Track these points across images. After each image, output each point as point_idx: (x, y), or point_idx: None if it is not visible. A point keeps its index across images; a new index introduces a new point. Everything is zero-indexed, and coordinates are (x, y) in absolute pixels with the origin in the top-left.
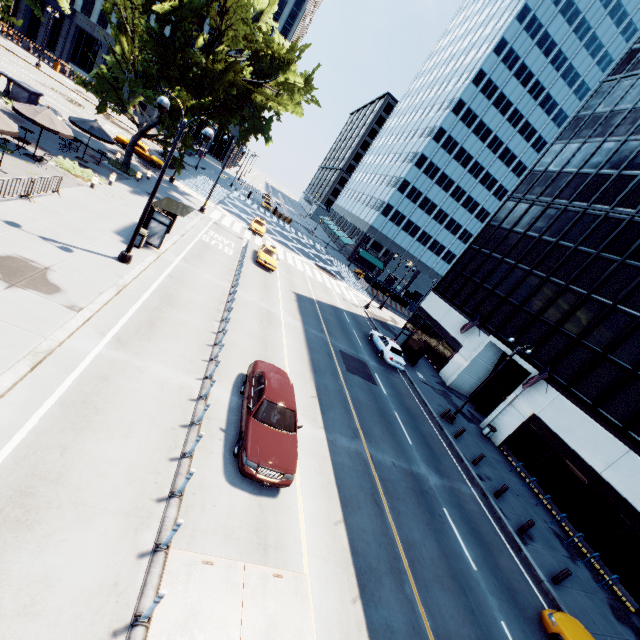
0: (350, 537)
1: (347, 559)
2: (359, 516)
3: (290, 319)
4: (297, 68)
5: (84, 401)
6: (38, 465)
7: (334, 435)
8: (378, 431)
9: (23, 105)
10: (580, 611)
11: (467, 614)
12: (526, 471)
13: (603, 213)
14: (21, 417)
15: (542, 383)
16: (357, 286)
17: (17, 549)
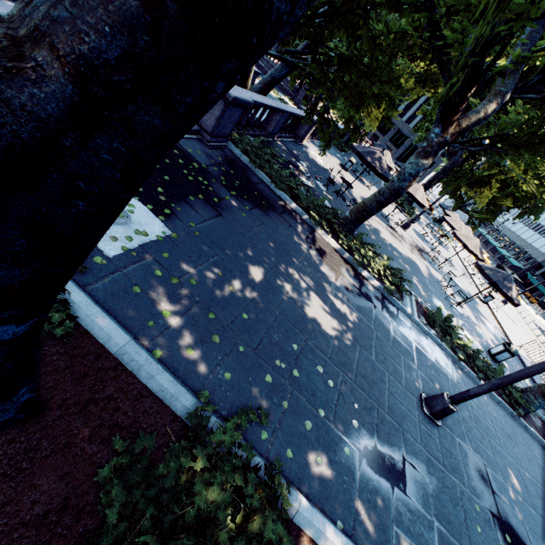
0: None
1: None
2: None
3: None
4: None
5: None
6: None
7: None
8: None
9: (449, 212)
10: None
11: None
12: None
13: None
14: None
15: None
16: (535, 310)
17: None
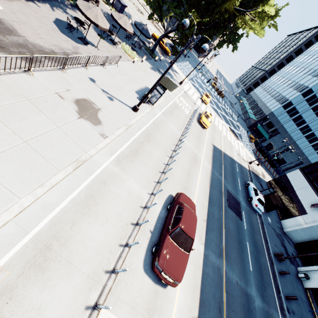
0: None
1: None
2: (207, 317)
3: (206, 162)
4: (273, 2)
5: (91, 195)
6: (59, 231)
7: (208, 251)
8: (234, 255)
9: (116, 13)
10: None
11: None
12: None
13: None
14: (61, 198)
15: None
16: (248, 146)
17: (33, 284)
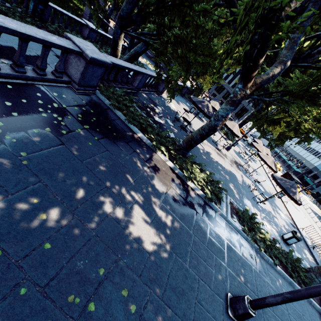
0: None
1: None
2: None
3: (319, 221)
4: None
5: None
6: None
7: None
8: None
9: (256, 139)
10: None
11: None
12: None
13: None
14: None
15: None
16: (309, 199)
17: None
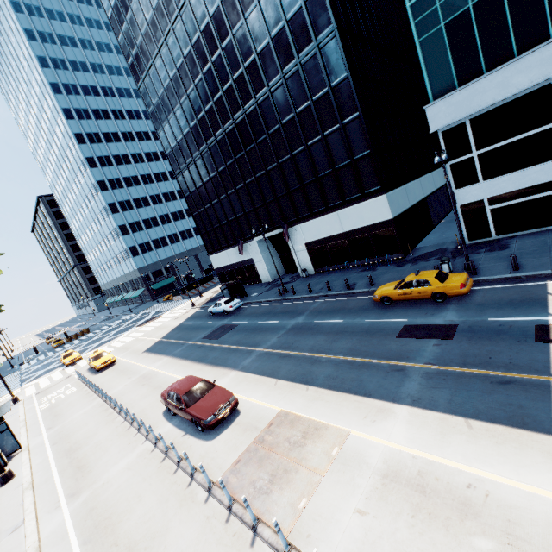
0: (286, 379)
1: (292, 385)
2: (282, 369)
3: (158, 363)
4: None
5: (95, 527)
6: None
7: (240, 365)
8: (259, 338)
9: None
10: (388, 281)
11: (351, 335)
12: (332, 266)
13: (215, 141)
14: None
15: (291, 229)
16: (176, 304)
17: None
